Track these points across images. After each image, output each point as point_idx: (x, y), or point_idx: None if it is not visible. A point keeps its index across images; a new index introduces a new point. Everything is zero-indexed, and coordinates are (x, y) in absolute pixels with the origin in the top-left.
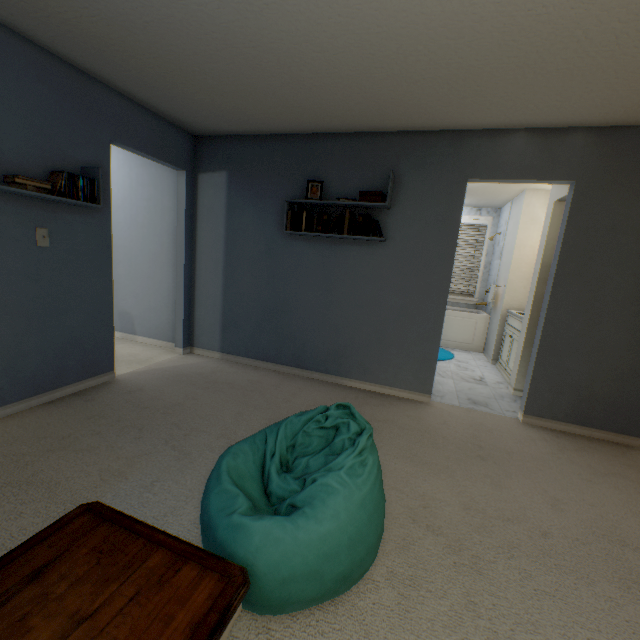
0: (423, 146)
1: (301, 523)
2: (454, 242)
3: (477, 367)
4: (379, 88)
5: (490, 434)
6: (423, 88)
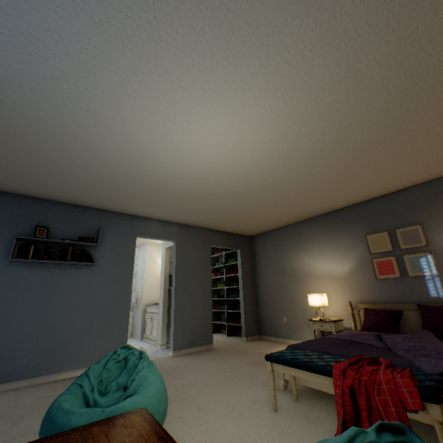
0: (115, 218)
1: (144, 391)
2: (133, 265)
3: (135, 344)
4: (106, 192)
5: (165, 364)
6: (126, 197)
